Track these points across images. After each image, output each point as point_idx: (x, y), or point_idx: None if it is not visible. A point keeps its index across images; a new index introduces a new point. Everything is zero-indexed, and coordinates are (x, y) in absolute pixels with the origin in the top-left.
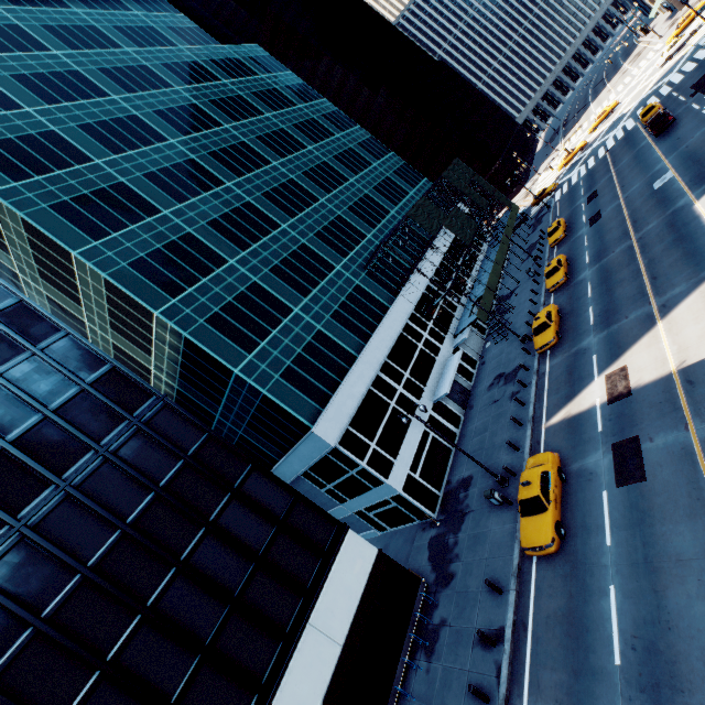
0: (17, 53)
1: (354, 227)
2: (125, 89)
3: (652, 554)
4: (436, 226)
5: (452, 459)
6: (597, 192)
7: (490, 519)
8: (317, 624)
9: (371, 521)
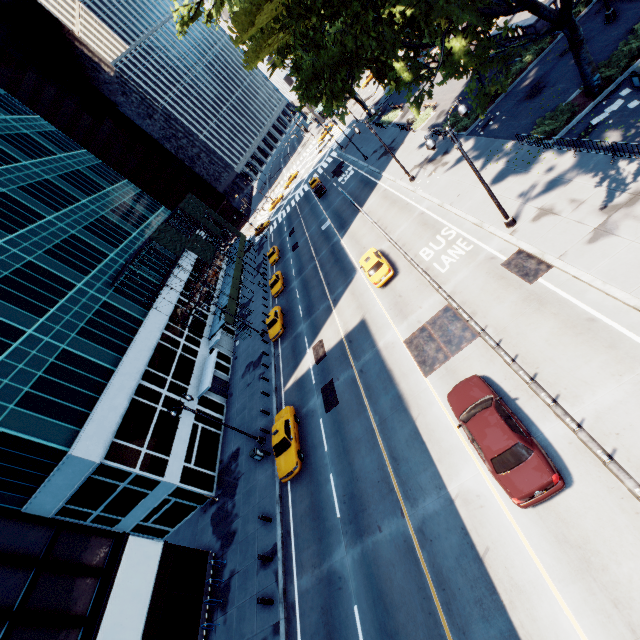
0: None
1: (93, 246)
2: None
3: (346, 444)
4: (180, 248)
5: (221, 442)
6: (294, 229)
7: (257, 472)
8: None
9: (151, 531)
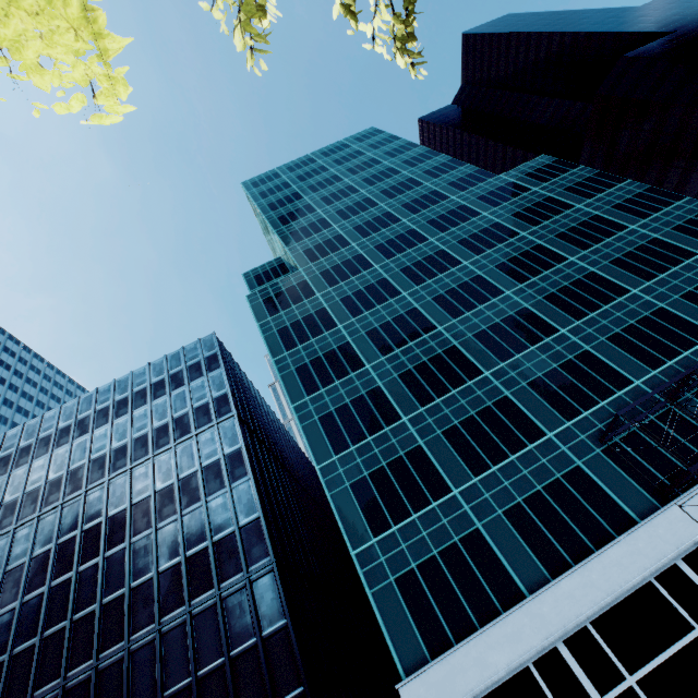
0: (330, 255)
1: (608, 368)
2: (386, 257)
3: None
4: None
5: None
6: None
7: None
8: None
9: None
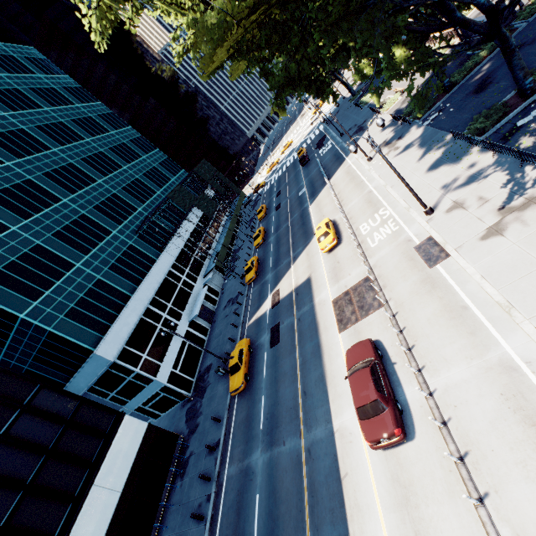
0: None
1: (127, 202)
2: None
3: (277, 375)
4: (189, 205)
5: (202, 357)
6: (280, 191)
7: (219, 384)
8: (101, 483)
9: (148, 413)
